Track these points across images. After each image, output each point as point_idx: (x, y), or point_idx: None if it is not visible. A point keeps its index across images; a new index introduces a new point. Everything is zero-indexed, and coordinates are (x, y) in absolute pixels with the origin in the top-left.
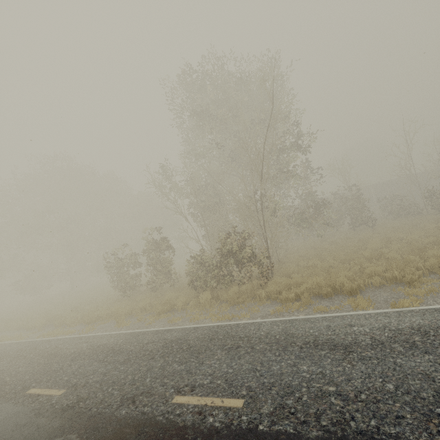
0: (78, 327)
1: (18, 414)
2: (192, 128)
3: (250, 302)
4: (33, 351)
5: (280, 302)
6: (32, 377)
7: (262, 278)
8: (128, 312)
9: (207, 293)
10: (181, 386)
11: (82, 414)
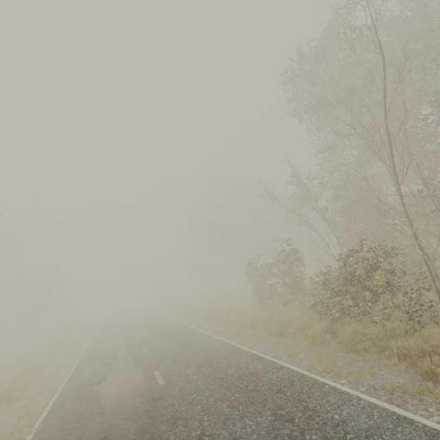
0: (219, 326)
1: (139, 386)
2: (316, 123)
3: (375, 354)
4: (184, 338)
5: (422, 375)
6: (166, 360)
7: (409, 320)
8: (252, 323)
9: (316, 326)
10: (206, 432)
11: (151, 410)
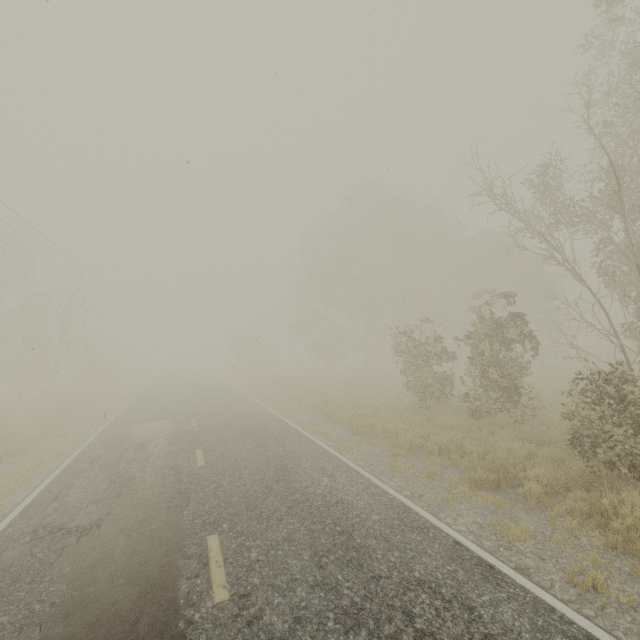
0: (343, 431)
1: (161, 588)
2: None
3: None
4: (277, 447)
5: None
6: (238, 503)
7: None
8: (415, 443)
9: None
10: None
11: None
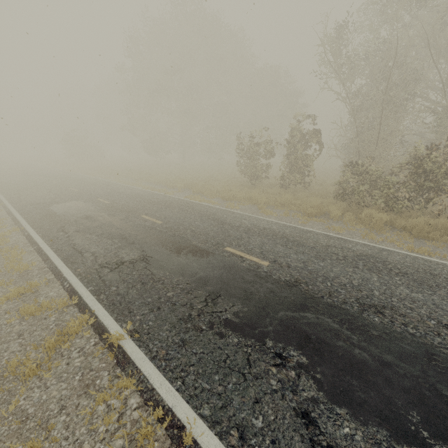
0: (216, 200)
1: (235, 267)
2: None
3: (445, 242)
4: (194, 210)
5: None
6: (217, 235)
7: None
8: (266, 202)
9: (384, 214)
10: (443, 321)
11: (315, 298)
